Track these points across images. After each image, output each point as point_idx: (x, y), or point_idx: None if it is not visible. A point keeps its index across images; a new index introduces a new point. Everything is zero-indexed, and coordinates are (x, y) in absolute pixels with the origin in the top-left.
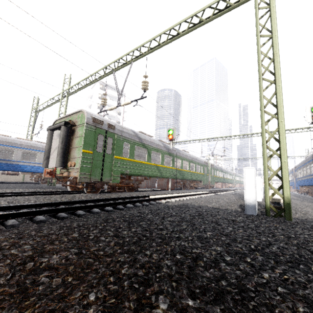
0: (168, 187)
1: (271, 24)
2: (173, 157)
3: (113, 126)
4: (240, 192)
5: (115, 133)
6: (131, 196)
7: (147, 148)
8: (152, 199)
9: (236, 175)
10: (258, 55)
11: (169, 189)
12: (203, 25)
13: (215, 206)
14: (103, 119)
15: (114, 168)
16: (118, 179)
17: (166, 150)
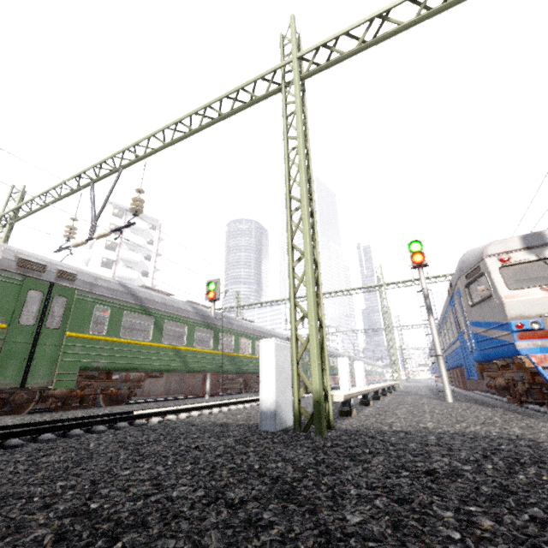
0: (205, 389)
1: (304, 124)
2: (216, 332)
3: (72, 275)
4: None
5: (75, 287)
6: (85, 416)
7: (154, 316)
8: (128, 418)
9: (356, 359)
10: (285, 164)
11: (206, 394)
12: (221, 120)
13: (231, 421)
14: (49, 261)
15: (64, 357)
16: (71, 380)
17: (199, 319)
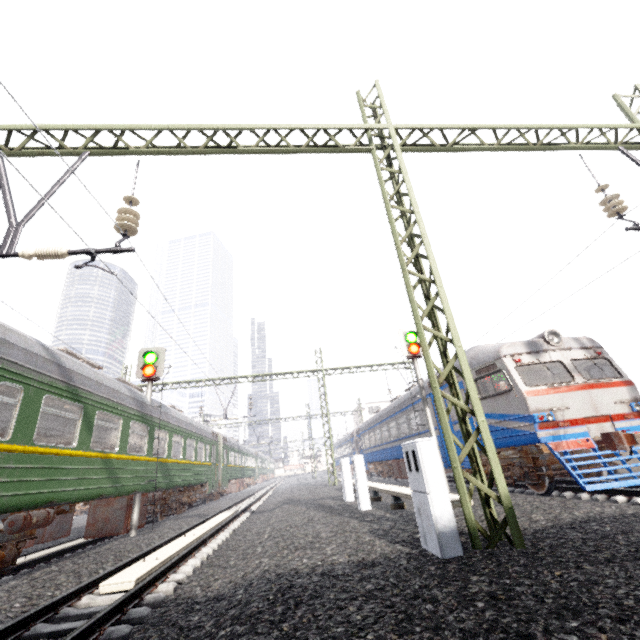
0: (132, 521)
1: (397, 197)
2: (152, 427)
3: None
4: (292, 496)
5: None
6: (23, 617)
7: (84, 404)
8: (131, 597)
9: (259, 456)
10: (395, 234)
11: (133, 530)
12: (289, 153)
13: (348, 556)
14: None
15: None
16: None
17: (136, 408)
